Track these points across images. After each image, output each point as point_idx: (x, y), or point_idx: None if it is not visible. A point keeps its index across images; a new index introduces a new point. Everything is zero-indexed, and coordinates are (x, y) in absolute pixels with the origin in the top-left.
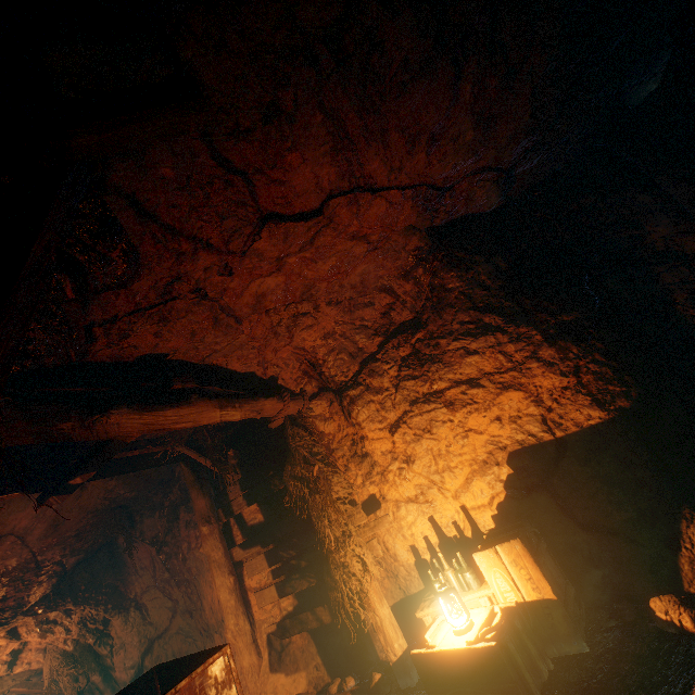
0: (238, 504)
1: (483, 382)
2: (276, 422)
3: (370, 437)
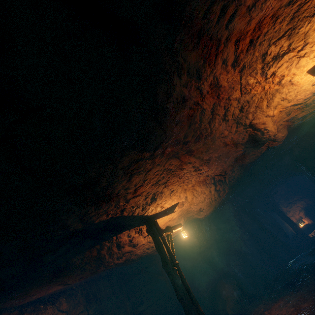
0: None
1: (297, 200)
2: None
3: (283, 209)
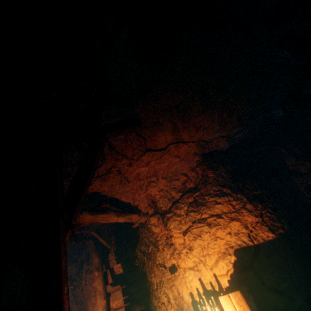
0: (112, 262)
1: (223, 216)
2: (135, 225)
3: (174, 236)
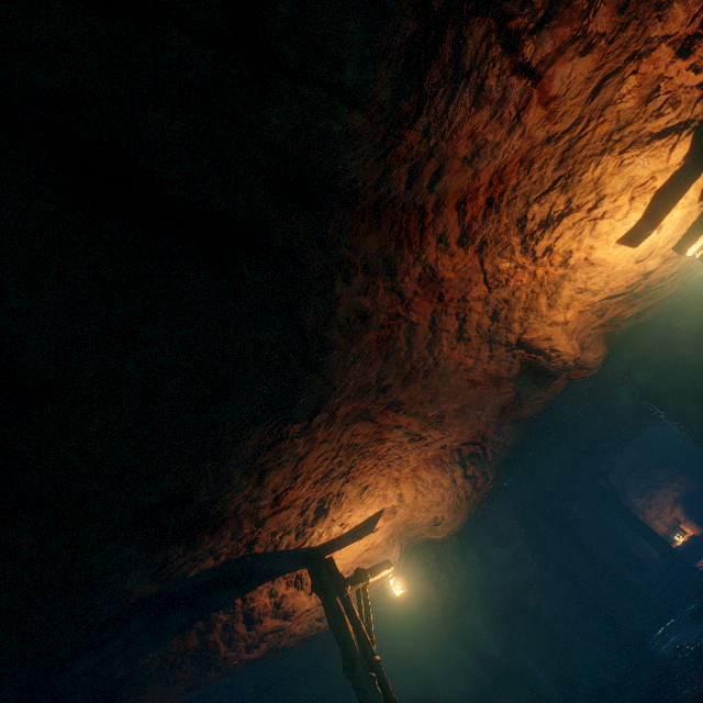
0: None
1: (664, 481)
2: None
3: (634, 501)
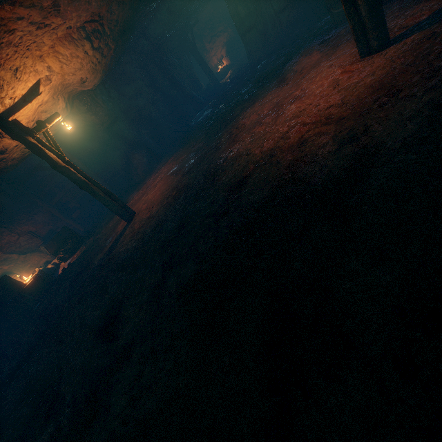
0: None
1: (222, 32)
2: None
3: (206, 46)
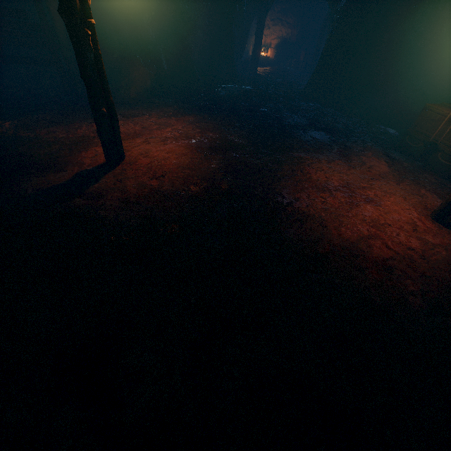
0: None
1: (288, 25)
2: None
3: (267, 19)
